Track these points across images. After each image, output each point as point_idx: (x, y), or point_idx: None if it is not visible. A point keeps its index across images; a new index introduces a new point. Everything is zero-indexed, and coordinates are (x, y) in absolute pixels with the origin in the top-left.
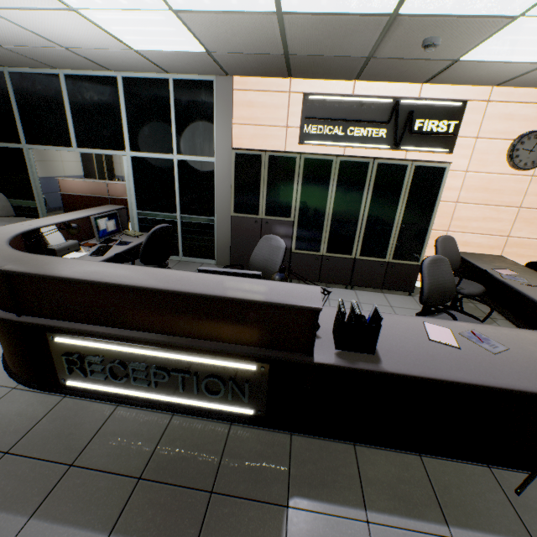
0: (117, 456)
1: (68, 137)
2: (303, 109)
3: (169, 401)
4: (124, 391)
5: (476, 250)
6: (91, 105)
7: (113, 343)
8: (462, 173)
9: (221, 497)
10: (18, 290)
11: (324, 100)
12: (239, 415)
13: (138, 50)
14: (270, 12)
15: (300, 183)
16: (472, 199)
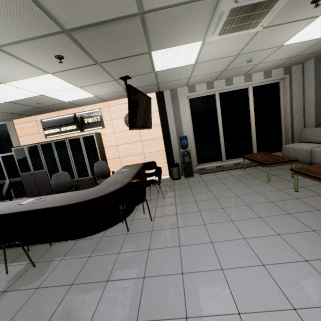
0: None
1: None
2: (42, 125)
3: None
4: None
5: (135, 162)
6: None
7: None
8: (113, 134)
9: None
10: None
11: (49, 120)
12: None
13: None
14: None
15: (43, 154)
16: (122, 142)
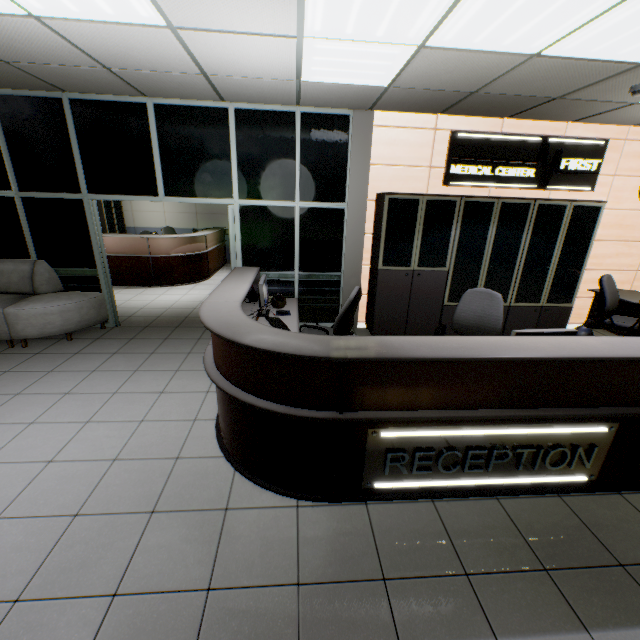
0: (497, 553)
1: (152, 183)
2: (450, 148)
3: (492, 484)
4: (445, 482)
5: None
6: (188, 142)
7: (451, 428)
8: None
9: (635, 568)
10: (348, 381)
11: (473, 138)
12: (565, 485)
13: (300, 81)
14: (525, 54)
15: (458, 229)
16: (607, 236)
